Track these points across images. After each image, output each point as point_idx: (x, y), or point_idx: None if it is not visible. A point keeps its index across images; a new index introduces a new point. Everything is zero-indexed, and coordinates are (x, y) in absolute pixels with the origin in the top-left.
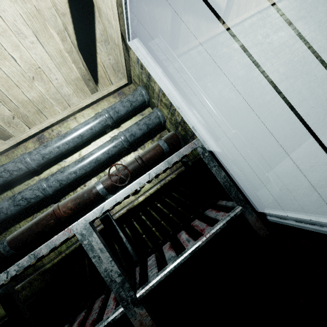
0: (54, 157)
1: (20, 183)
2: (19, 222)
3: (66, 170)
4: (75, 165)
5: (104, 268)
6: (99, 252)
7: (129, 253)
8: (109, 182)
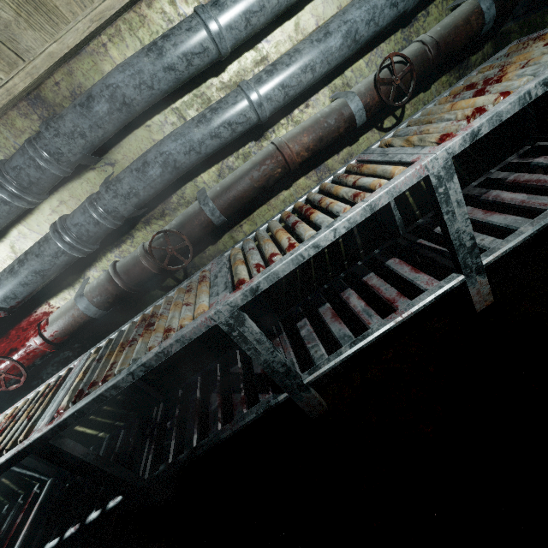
0: (262, 24)
1: (185, 91)
2: (200, 173)
3: (297, 62)
4: (313, 50)
5: (456, 229)
6: (455, 206)
7: (396, 223)
8: (374, 97)
